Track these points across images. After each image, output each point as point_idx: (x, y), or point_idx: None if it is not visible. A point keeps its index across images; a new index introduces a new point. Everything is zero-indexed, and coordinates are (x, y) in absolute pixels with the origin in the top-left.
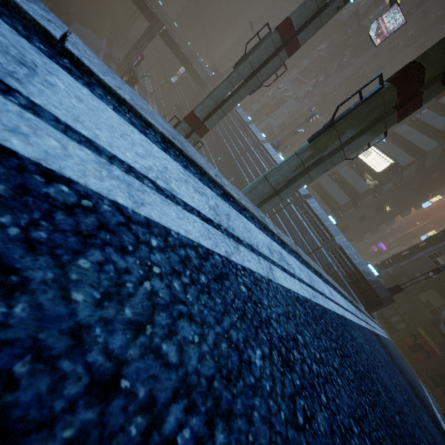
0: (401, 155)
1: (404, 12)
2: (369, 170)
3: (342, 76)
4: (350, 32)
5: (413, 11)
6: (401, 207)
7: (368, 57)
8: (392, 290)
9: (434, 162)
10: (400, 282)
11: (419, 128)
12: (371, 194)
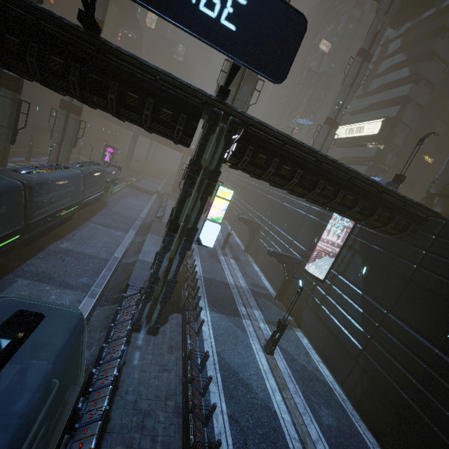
0: (388, 111)
1: (345, 47)
2: (370, 137)
3: (326, 106)
4: (313, 81)
5: (351, 42)
6: (447, 152)
7: (338, 84)
8: (394, 181)
9: (429, 97)
10: (448, 193)
11: (394, 88)
12: (387, 153)
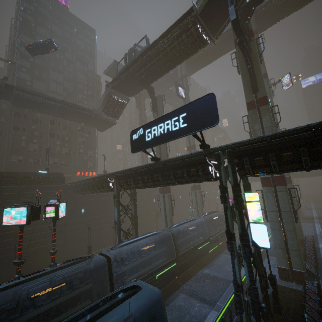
0: None
1: None
2: None
3: None
4: None
5: None
6: None
7: None
8: None
9: None
10: None
11: None
12: None
